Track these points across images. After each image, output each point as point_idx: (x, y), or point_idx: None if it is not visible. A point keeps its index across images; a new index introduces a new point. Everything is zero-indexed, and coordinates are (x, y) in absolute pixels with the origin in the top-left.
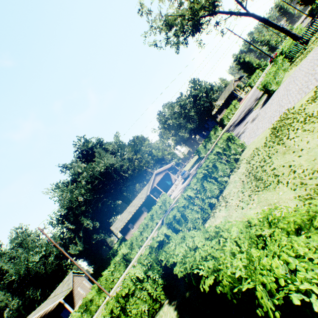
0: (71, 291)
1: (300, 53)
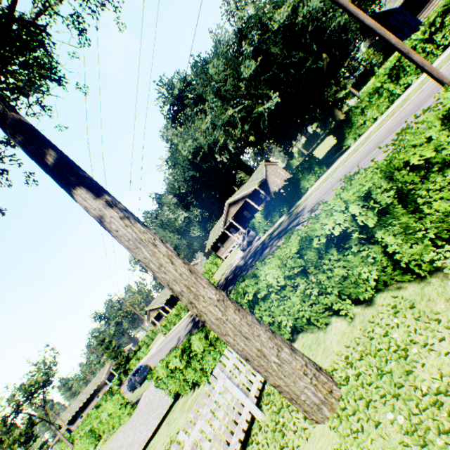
0: None
1: (266, 391)
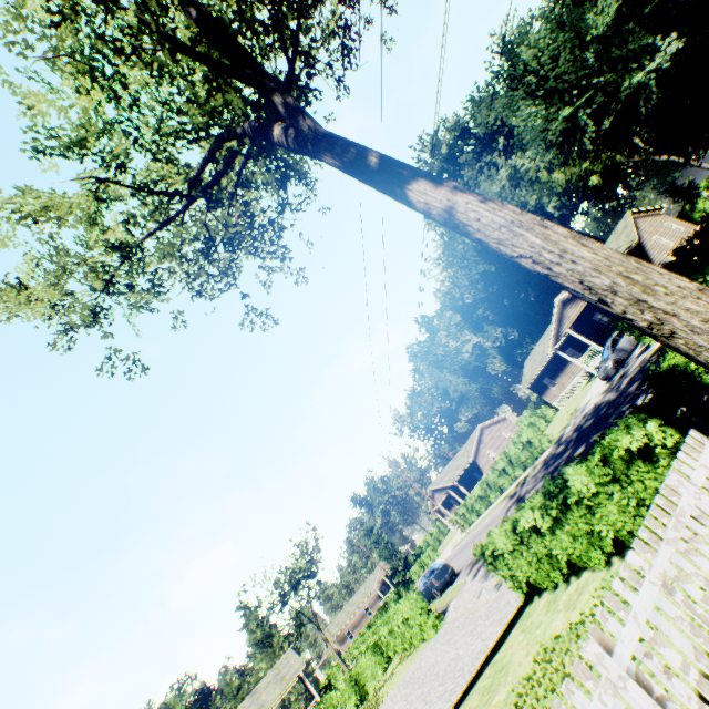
0: (474, 460)
1: None
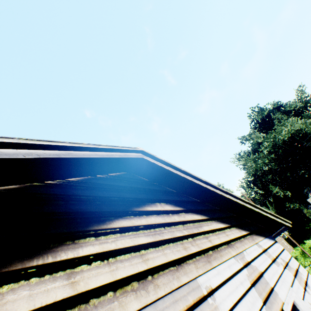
0: None
1: None
